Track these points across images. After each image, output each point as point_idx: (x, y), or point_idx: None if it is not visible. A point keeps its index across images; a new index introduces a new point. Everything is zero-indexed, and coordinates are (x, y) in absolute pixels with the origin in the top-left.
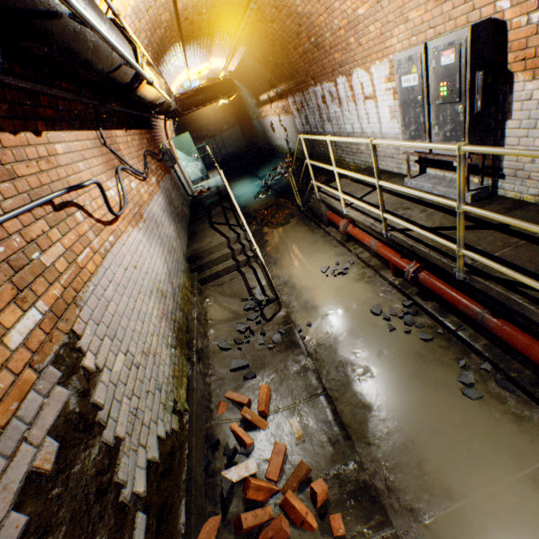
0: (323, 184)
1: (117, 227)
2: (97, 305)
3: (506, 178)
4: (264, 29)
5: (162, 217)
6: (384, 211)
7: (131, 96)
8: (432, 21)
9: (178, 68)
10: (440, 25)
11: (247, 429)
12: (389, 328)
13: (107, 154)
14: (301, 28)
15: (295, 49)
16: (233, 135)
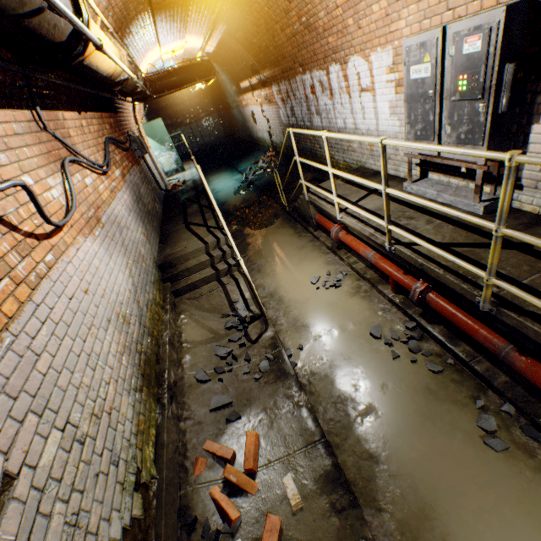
0: (310, 182)
1: (60, 240)
2: (16, 366)
3: (524, 189)
4: (248, 4)
5: (128, 218)
6: (389, 222)
7: (71, 63)
8: (452, 0)
9: (149, 44)
10: (461, 6)
11: (231, 495)
12: (393, 355)
13: (49, 142)
14: (292, 4)
15: (282, 30)
16: (211, 123)
